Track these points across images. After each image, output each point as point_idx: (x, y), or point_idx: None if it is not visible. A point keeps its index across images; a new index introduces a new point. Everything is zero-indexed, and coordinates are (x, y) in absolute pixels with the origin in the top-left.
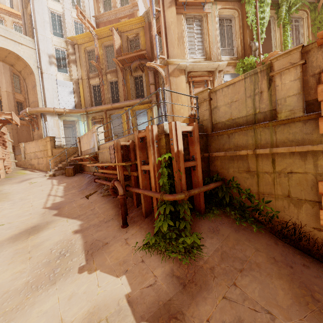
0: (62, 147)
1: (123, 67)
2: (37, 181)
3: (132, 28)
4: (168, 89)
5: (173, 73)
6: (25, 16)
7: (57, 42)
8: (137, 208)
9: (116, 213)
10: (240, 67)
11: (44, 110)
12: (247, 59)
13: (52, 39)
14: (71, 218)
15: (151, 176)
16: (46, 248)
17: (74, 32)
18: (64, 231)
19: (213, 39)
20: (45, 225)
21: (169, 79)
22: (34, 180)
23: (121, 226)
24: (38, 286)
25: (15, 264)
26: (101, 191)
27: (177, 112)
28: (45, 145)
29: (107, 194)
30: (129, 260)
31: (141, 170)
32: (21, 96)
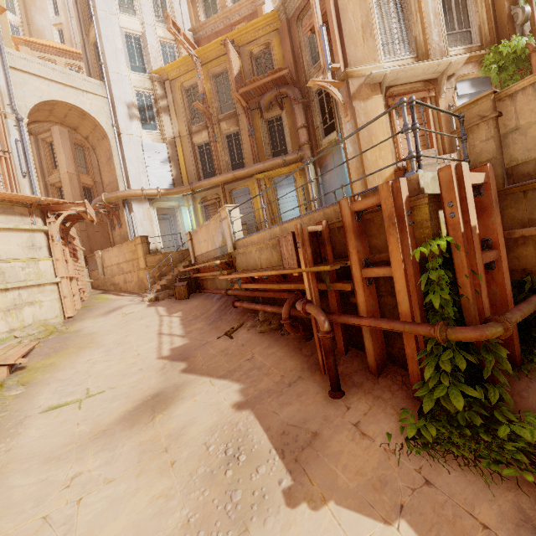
0: (158, 252)
1: (247, 107)
2: (133, 311)
3: (258, 35)
4: (351, 124)
5: (358, 94)
6: (88, 48)
7: (137, 81)
8: (345, 355)
9: (304, 366)
10: (491, 62)
11: (127, 195)
12: (506, 43)
13: (130, 78)
14: (217, 377)
15: (398, 290)
16: (194, 441)
17: (162, 61)
18: (215, 405)
19: (431, 16)
20: (175, 392)
21: (351, 106)
22: (127, 309)
23: (330, 394)
24: (213, 535)
25: (149, 476)
26: (254, 323)
27: (372, 166)
28: (134, 250)
29: (269, 329)
30: (391, 477)
31: (361, 278)
32: (88, 177)
